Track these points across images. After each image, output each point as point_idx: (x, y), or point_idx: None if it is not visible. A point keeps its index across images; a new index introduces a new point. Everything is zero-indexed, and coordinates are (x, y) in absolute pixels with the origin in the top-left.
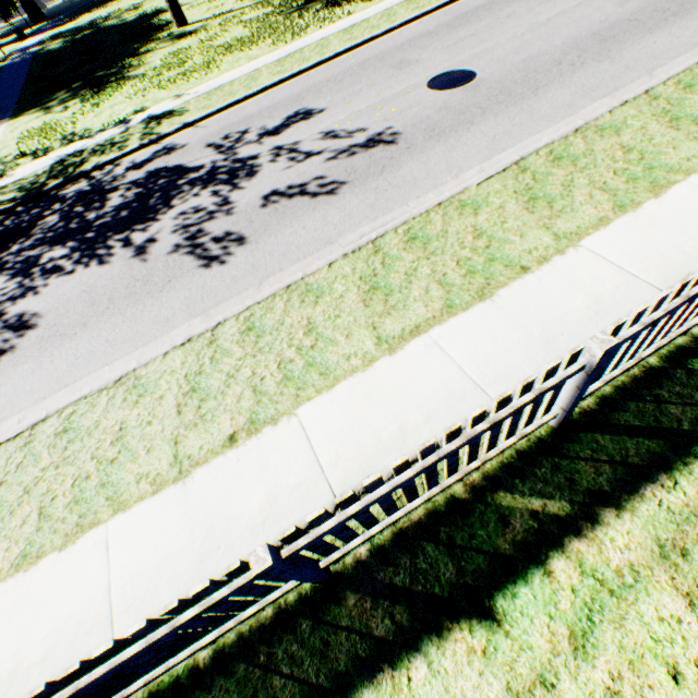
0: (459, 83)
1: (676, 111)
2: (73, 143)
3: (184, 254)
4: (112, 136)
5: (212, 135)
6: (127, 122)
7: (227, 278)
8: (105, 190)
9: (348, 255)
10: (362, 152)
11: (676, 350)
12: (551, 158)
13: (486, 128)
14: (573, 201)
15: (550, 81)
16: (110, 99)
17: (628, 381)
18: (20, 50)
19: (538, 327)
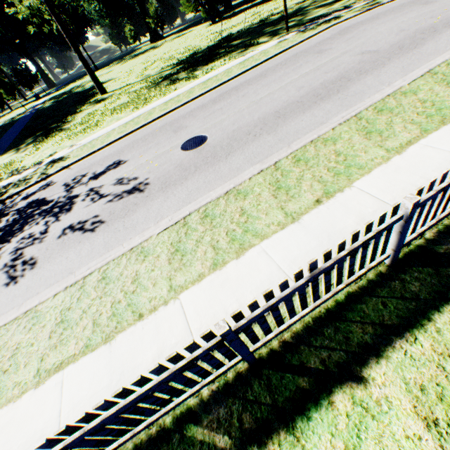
0: (196, 145)
1: (282, 181)
2: (11, 177)
3: (5, 272)
4: (29, 174)
5: (70, 176)
6: (41, 163)
7: (11, 296)
8: (4, 214)
9: (68, 288)
10: (126, 196)
11: (186, 411)
12: (203, 215)
13: (191, 183)
14: (195, 255)
15: (239, 147)
16: (46, 145)
17: (145, 439)
18: (33, 107)
19: (119, 376)
